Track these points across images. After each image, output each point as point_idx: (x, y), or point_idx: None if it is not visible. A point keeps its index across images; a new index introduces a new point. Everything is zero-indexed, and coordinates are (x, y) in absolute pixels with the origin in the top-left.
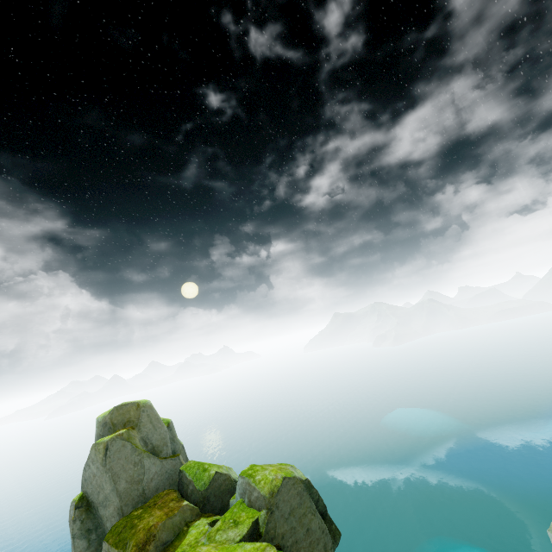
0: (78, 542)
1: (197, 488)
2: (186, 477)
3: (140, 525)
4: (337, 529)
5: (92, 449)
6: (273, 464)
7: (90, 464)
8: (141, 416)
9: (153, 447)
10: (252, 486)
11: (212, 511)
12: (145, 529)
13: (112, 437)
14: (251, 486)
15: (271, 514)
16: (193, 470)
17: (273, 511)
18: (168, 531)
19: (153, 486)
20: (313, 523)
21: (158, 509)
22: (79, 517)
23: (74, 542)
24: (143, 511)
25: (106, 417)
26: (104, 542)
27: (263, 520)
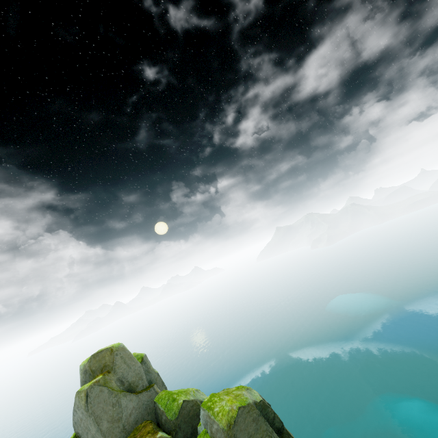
0: None
1: (169, 418)
2: (159, 408)
3: None
4: None
5: (76, 397)
6: (231, 389)
7: (76, 410)
8: (114, 359)
9: (130, 384)
10: (211, 418)
11: (184, 436)
12: None
13: (90, 385)
14: (211, 419)
15: None
16: (164, 401)
17: None
18: None
19: (133, 420)
20: None
21: None
22: None
23: None
24: None
25: (85, 366)
26: None
27: None
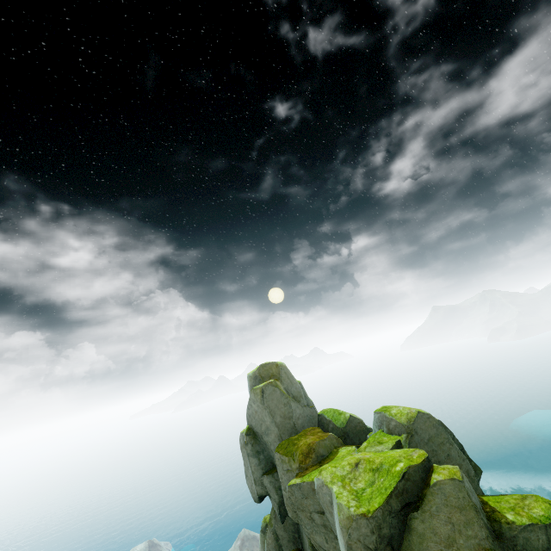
0: (251, 460)
1: (337, 426)
2: (325, 418)
3: (300, 443)
4: (477, 466)
5: (251, 393)
6: None
7: (251, 404)
8: (280, 372)
9: (293, 396)
10: (389, 417)
11: (352, 444)
12: (305, 444)
13: (265, 384)
14: (388, 418)
15: (411, 437)
16: (330, 413)
17: (413, 435)
18: (323, 449)
19: (300, 423)
20: (452, 451)
21: (310, 435)
22: (250, 441)
23: (249, 459)
24: (299, 437)
25: (255, 372)
26: (276, 453)
27: (405, 441)
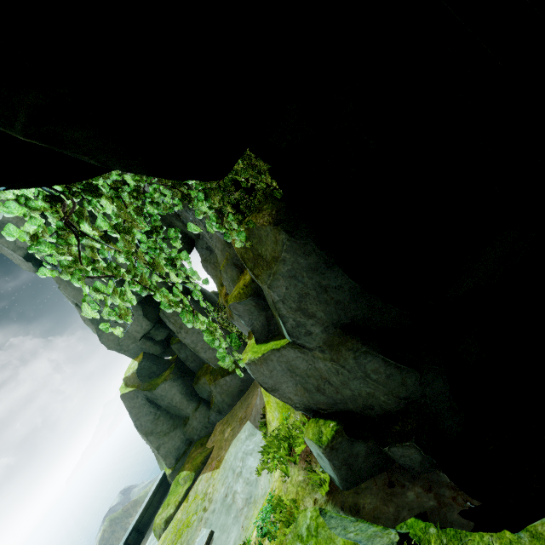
0: (1, 241)
1: None
2: None
3: None
4: None
5: None
6: None
7: None
8: None
9: None
10: None
11: None
12: None
13: None
14: None
15: None
16: None
17: None
18: None
19: None
20: None
21: None
22: None
23: None
24: None
25: None
26: None
27: None
